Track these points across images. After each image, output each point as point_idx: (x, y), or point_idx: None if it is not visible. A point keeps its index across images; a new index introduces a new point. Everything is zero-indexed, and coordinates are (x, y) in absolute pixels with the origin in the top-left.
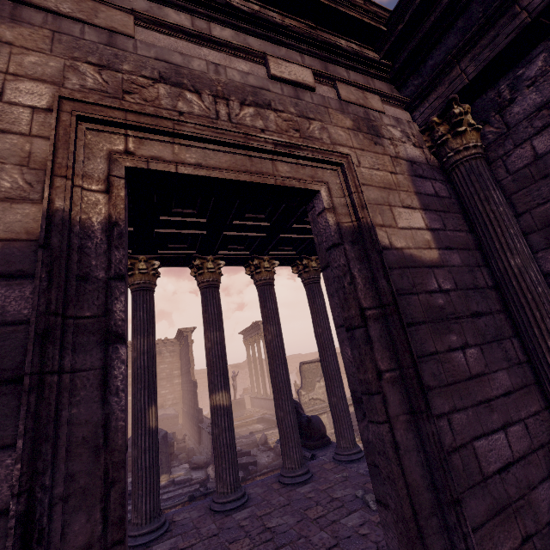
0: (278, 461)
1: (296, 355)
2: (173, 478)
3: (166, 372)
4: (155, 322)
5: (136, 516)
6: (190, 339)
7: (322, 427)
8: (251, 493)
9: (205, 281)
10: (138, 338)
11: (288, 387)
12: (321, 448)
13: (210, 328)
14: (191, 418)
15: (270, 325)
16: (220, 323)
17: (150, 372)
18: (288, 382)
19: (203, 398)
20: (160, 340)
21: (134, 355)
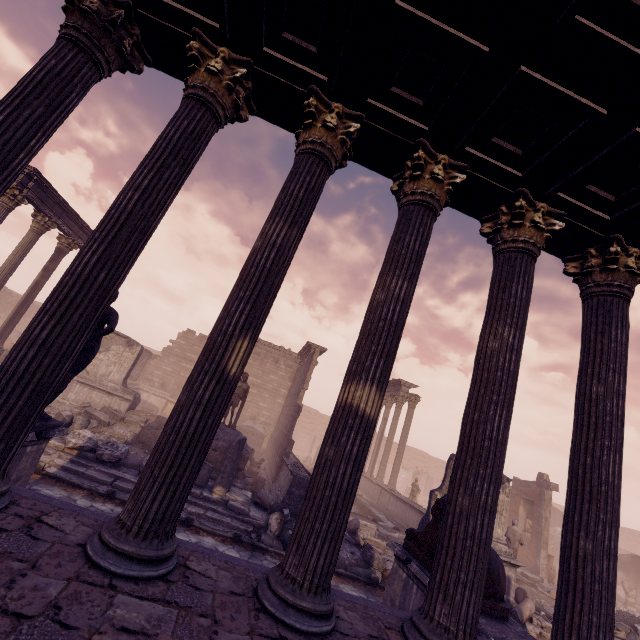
0: (364, 569)
1: (421, 451)
2: (228, 498)
3: (273, 385)
4: (310, 216)
5: (129, 508)
6: (316, 356)
7: (502, 578)
8: (341, 618)
9: (419, 192)
10: (276, 220)
11: (499, 456)
12: (488, 616)
13: (396, 270)
14: (277, 446)
15: (504, 323)
16: (415, 271)
17: (268, 282)
18: (502, 448)
19: (296, 438)
20: (282, 348)
21: (257, 244)
